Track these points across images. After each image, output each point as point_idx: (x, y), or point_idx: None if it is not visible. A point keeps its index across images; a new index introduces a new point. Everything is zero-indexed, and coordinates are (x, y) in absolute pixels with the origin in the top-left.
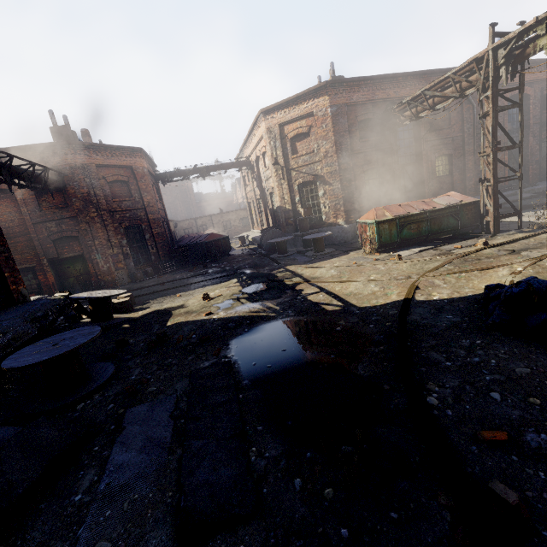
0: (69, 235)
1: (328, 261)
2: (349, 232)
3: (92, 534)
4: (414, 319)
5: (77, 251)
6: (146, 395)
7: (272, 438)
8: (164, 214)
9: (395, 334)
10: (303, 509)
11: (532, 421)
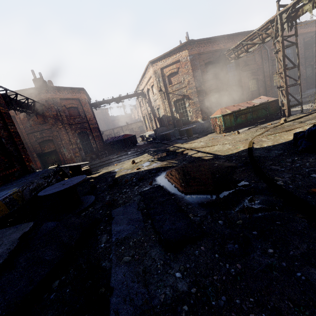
0: (47, 139)
1: (197, 140)
2: (204, 125)
3: (118, 256)
4: (257, 155)
5: (52, 148)
6: (119, 204)
7: (198, 209)
8: (97, 126)
9: (249, 162)
10: (228, 230)
11: None
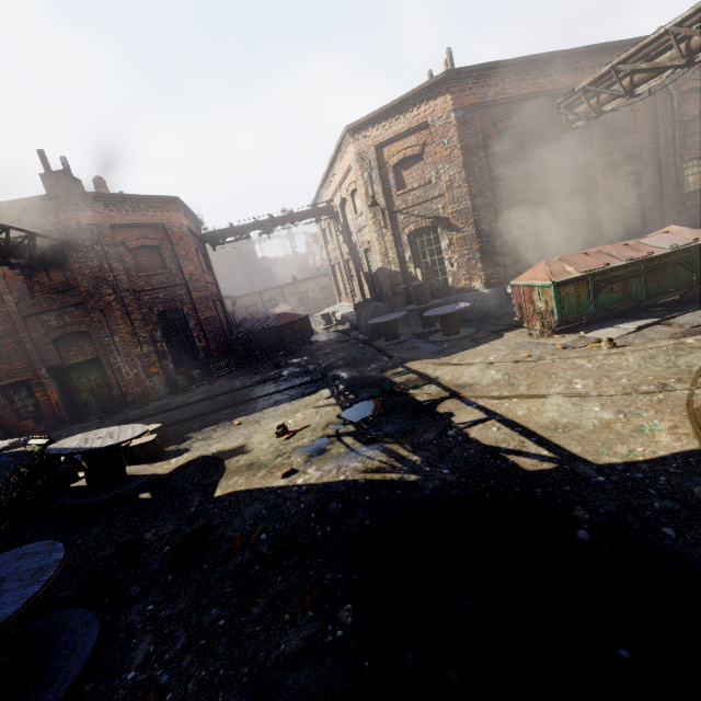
0: (76, 330)
1: (473, 350)
2: (491, 300)
3: None
4: None
5: (89, 353)
6: None
7: None
8: (216, 290)
9: None
10: None
11: None
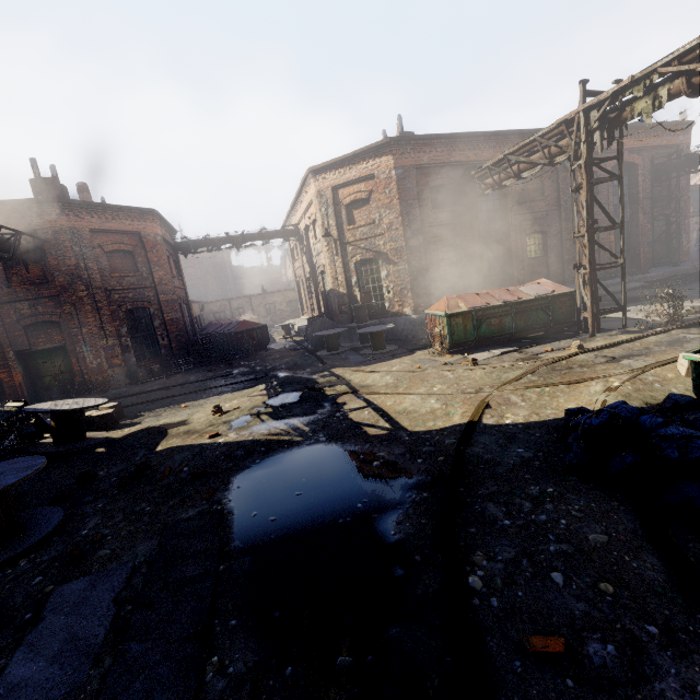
0: (47, 320)
1: (387, 362)
2: (418, 324)
3: None
4: (476, 452)
5: (57, 341)
6: (93, 562)
7: (245, 641)
8: (184, 294)
9: (446, 475)
10: None
11: (599, 622)
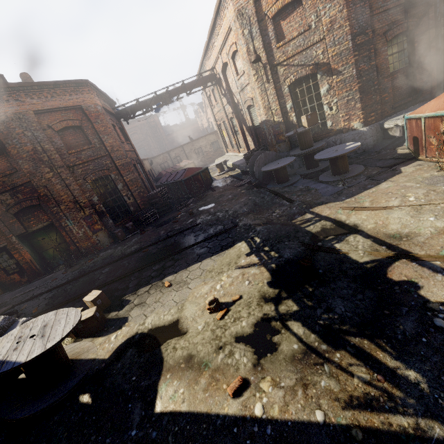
0: (29, 205)
1: (377, 189)
2: (369, 136)
3: None
4: None
5: (45, 221)
6: None
7: None
8: (135, 156)
9: None
10: None
11: None
